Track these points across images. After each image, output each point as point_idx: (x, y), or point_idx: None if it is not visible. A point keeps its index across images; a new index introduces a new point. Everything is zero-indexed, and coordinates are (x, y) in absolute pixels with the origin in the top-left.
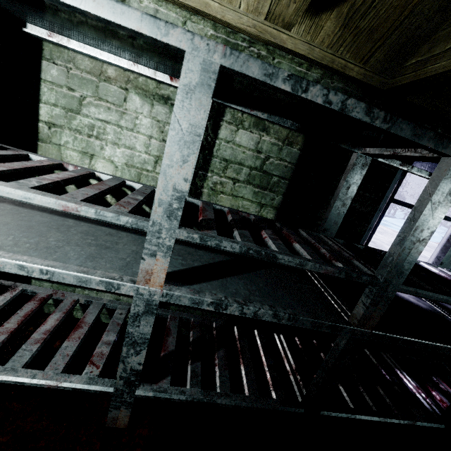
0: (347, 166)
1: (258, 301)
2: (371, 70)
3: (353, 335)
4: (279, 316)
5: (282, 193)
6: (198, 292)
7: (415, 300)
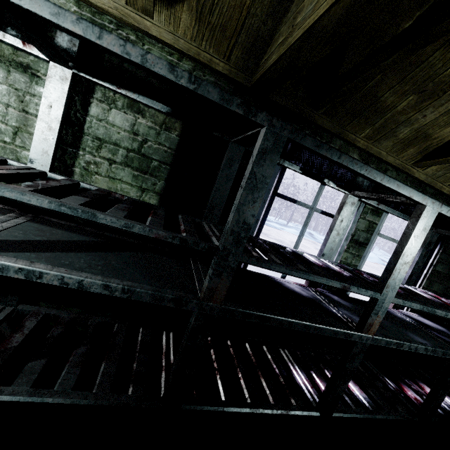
0: (225, 155)
1: (93, 273)
2: (236, 68)
3: (201, 310)
4: (111, 287)
5: (165, 178)
6: (6, 258)
7: (300, 290)
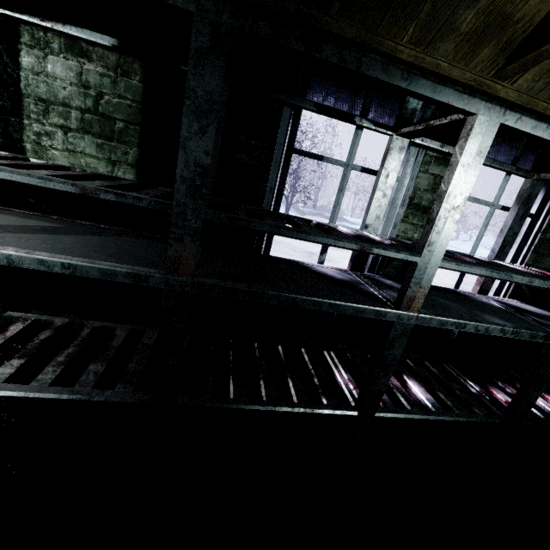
0: None
1: (28, 249)
2: None
3: (168, 286)
4: (47, 262)
5: (137, 144)
6: None
7: (335, 273)
